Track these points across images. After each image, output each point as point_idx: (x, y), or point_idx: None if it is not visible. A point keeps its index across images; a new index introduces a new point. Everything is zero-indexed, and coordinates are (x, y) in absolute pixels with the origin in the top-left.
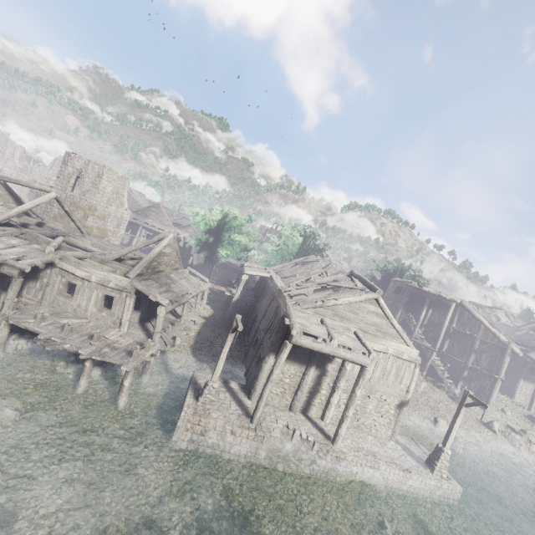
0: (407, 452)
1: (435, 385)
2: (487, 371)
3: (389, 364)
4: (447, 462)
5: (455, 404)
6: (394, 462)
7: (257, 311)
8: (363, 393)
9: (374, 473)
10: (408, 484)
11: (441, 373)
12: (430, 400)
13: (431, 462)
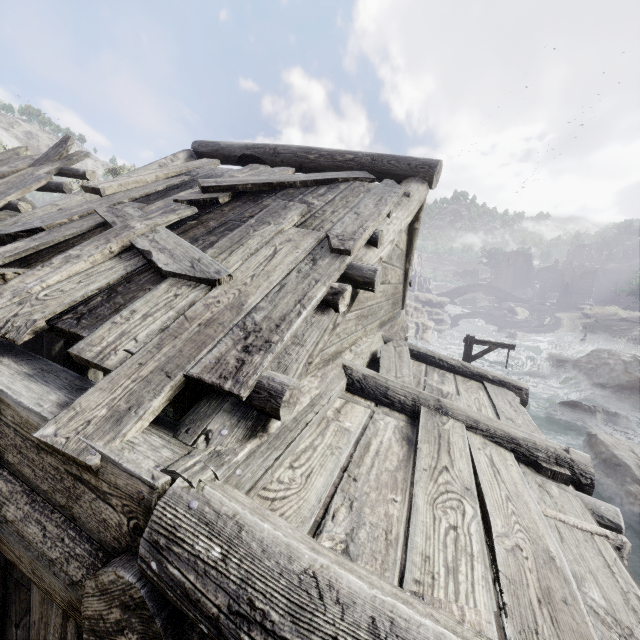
0: None
1: None
2: None
3: None
4: None
5: None
6: None
7: None
8: None
9: None
10: None
11: None
12: None
13: None
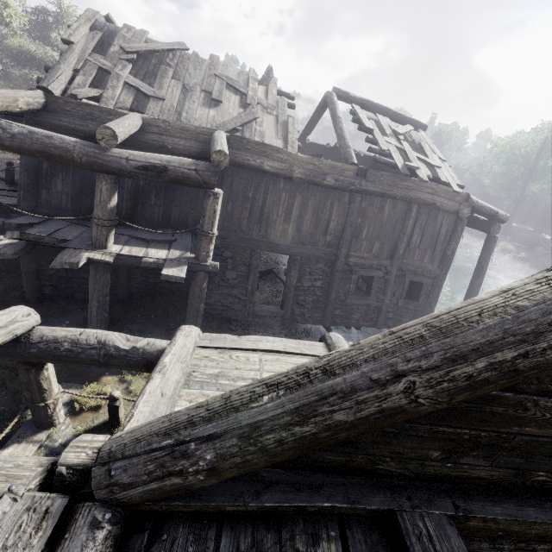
0: None
1: None
2: None
3: None
4: None
5: None
6: None
7: (271, 246)
8: None
9: None
10: None
11: None
12: None
13: None
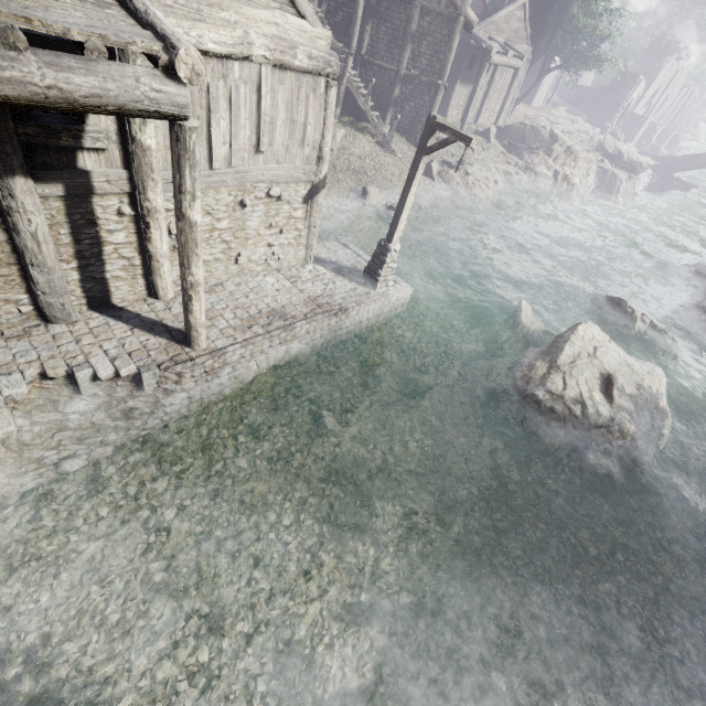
0: (335, 272)
1: (357, 130)
2: (428, 77)
3: (265, 98)
4: (395, 264)
5: (385, 153)
6: (320, 306)
7: None
8: (226, 200)
9: (289, 349)
10: (345, 327)
11: (364, 102)
12: (352, 160)
13: (373, 273)
